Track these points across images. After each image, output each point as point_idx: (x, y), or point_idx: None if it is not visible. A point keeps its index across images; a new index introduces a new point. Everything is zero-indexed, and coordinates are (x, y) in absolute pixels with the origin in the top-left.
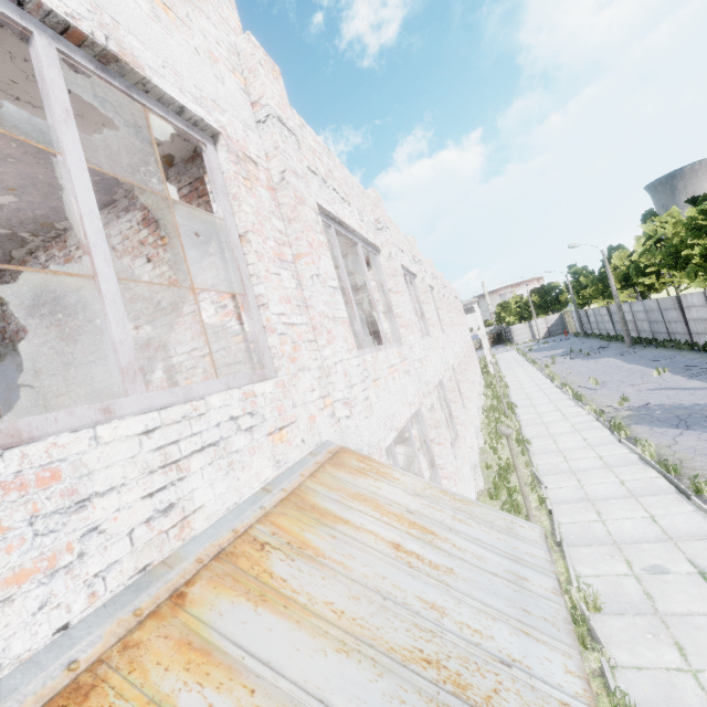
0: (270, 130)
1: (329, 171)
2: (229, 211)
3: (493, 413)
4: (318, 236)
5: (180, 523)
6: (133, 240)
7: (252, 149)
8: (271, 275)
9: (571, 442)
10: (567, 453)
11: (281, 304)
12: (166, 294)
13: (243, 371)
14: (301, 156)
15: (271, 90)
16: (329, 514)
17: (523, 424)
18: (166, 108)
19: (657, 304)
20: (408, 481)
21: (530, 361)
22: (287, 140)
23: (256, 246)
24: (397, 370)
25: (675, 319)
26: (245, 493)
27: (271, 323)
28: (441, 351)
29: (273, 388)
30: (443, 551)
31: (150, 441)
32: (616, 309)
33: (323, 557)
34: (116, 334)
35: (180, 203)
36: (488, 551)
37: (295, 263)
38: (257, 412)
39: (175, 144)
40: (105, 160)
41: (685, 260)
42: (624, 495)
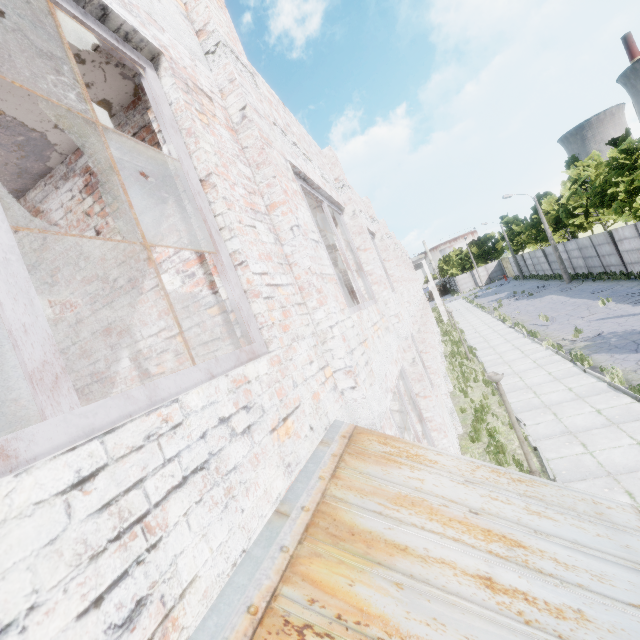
0: (221, 61)
1: (287, 125)
2: (184, 151)
3: (455, 358)
4: (291, 184)
5: (159, 628)
6: (76, 212)
7: (203, 82)
8: (245, 227)
9: (537, 377)
10: (536, 388)
11: (261, 261)
12: (122, 269)
13: (223, 349)
14: (259, 96)
15: (217, 16)
16: (377, 540)
17: (486, 366)
18: (82, 9)
19: (590, 241)
20: (448, 462)
21: (479, 307)
22: (243, 75)
23: (223, 192)
24: (379, 328)
25: (609, 253)
26: (254, 527)
27: (253, 285)
28: (407, 305)
29: (268, 367)
30: (550, 577)
31: (88, 497)
32: (553, 250)
33: (398, 636)
34: (13, 315)
35: (125, 160)
36: (602, 562)
37: (269, 215)
38: (254, 404)
39: (108, 84)
40: (25, 112)
41: (611, 197)
42: (604, 424)
